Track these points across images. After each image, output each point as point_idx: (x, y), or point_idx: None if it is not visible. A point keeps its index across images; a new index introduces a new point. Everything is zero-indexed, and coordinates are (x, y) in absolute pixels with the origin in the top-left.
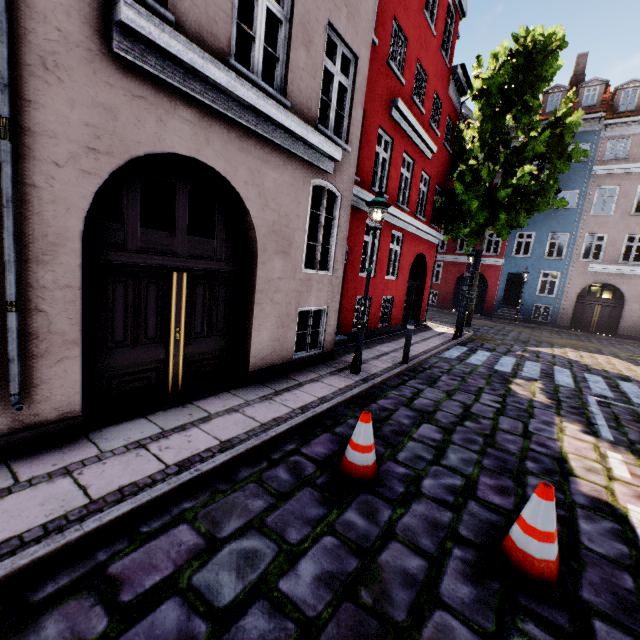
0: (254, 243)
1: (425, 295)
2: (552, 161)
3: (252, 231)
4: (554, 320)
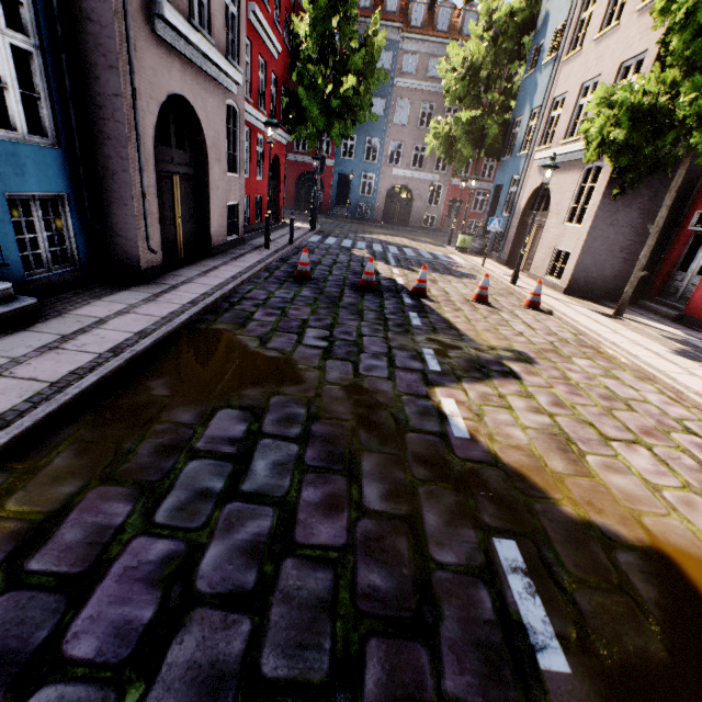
0: (205, 154)
1: (281, 195)
2: (367, 79)
3: (204, 145)
4: (372, 216)
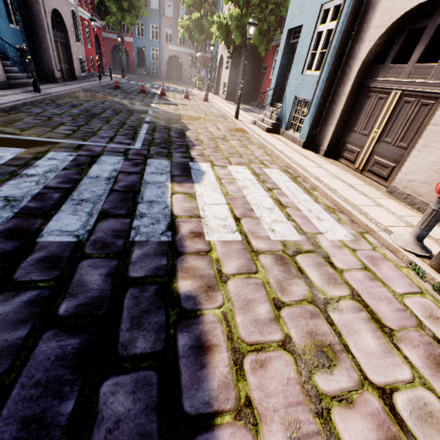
0: (67, 33)
1: (103, 58)
2: None
3: (66, 29)
4: (161, 75)
